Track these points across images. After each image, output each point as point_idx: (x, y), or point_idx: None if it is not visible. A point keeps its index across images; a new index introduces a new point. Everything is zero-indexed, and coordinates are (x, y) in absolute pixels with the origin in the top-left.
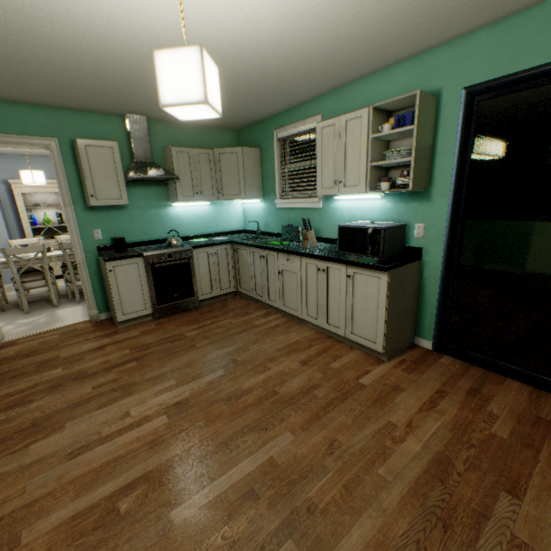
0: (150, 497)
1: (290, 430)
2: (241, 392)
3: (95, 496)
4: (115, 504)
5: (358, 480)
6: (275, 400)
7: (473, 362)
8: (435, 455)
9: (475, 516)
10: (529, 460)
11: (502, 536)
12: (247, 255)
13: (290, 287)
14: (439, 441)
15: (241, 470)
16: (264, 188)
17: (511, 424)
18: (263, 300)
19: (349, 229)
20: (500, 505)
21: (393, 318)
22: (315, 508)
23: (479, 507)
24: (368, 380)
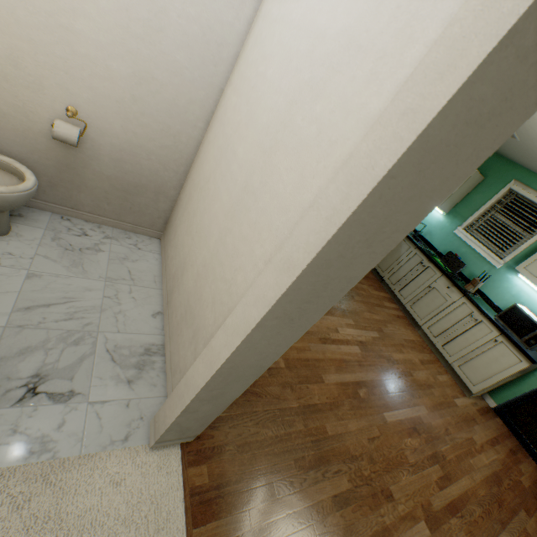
0: (370, 397)
1: (425, 406)
2: (393, 359)
3: (345, 377)
4: (356, 390)
5: (461, 458)
6: (412, 380)
7: (514, 434)
8: (494, 471)
9: (511, 510)
10: (535, 504)
11: (520, 525)
12: (406, 250)
13: (429, 302)
14: (496, 466)
15: (407, 413)
16: (455, 208)
17: (529, 482)
18: (392, 288)
19: (523, 314)
20: (521, 513)
21: (498, 382)
22: (445, 457)
23: (512, 507)
24: (458, 403)
